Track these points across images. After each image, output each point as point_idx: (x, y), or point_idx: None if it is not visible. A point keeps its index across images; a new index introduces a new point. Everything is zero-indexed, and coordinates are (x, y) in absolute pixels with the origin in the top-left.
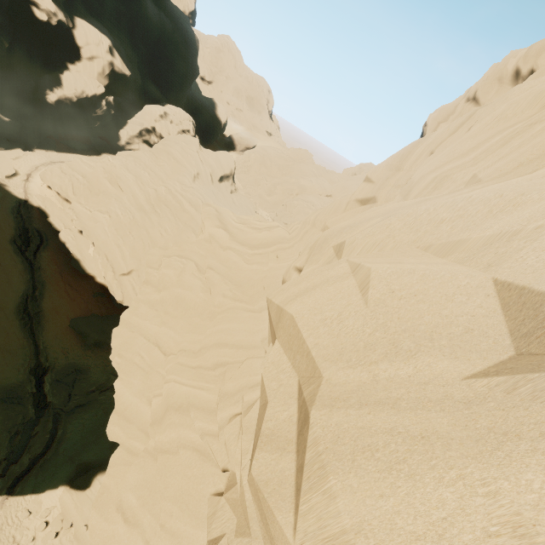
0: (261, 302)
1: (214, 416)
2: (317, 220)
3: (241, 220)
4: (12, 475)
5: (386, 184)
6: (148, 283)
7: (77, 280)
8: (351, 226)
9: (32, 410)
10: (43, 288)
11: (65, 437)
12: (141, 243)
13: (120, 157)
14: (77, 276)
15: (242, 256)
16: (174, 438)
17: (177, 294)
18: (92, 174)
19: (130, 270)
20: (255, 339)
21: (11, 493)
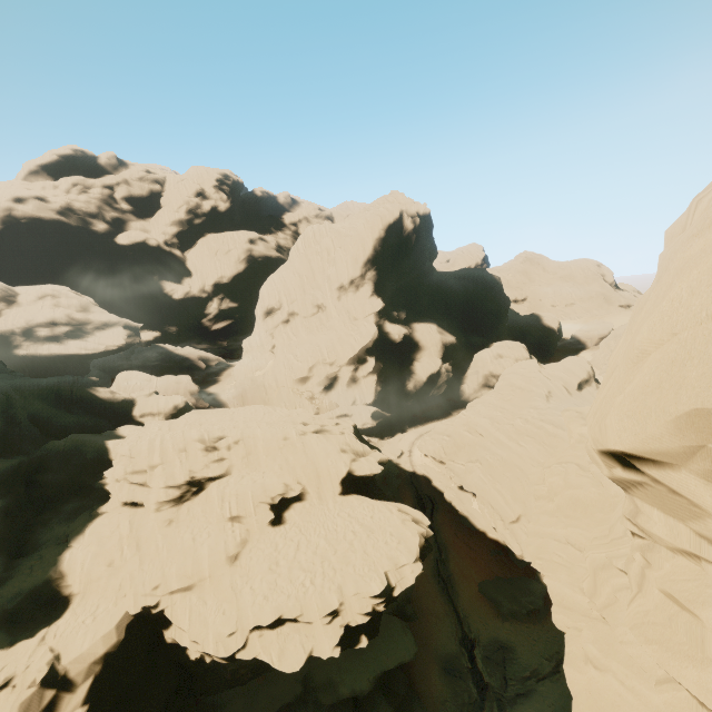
0: None
1: None
2: None
3: None
4: None
5: None
6: (540, 498)
7: (471, 538)
8: None
9: (474, 688)
10: (445, 550)
11: None
12: (518, 483)
13: (471, 408)
14: (469, 534)
15: None
16: (609, 591)
17: (569, 495)
18: (454, 431)
19: (517, 515)
20: None
21: None
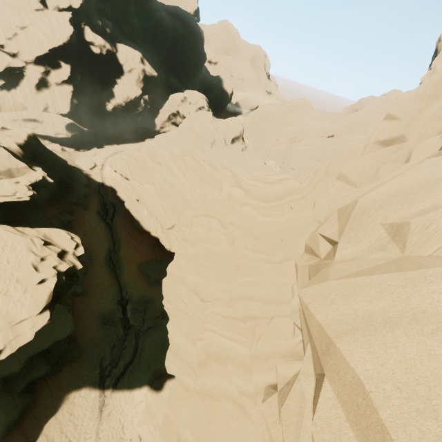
0: (280, 254)
1: (249, 374)
2: (329, 168)
3: (253, 177)
4: (114, 375)
5: (418, 118)
6: (184, 240)
7: (139, 235)
8: (405, 193)
9: (122, 330)
10: (119, 243)
11: (144, 350)
12: (178, 203)
13: (157, 140)
14: (138, 232)
15: (258, 210)
16: (216, 386)
17: (207, 248)
18: (140, 156)
19: (173, 225)
20: (279, 294)
21: (115, 388)
